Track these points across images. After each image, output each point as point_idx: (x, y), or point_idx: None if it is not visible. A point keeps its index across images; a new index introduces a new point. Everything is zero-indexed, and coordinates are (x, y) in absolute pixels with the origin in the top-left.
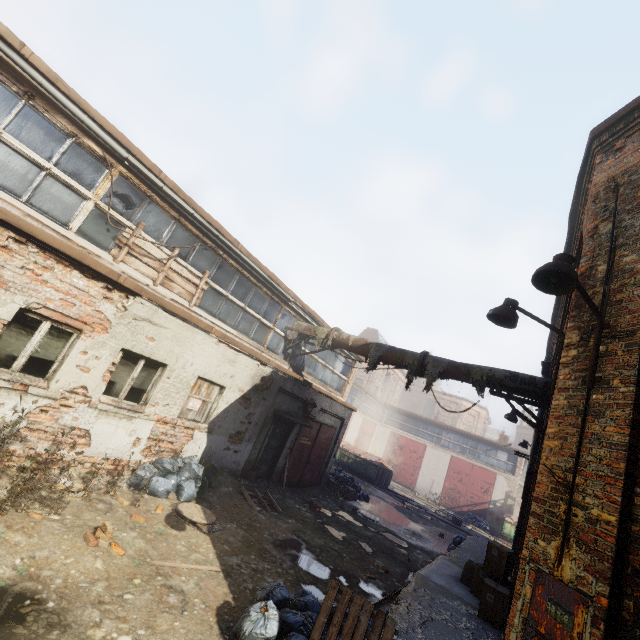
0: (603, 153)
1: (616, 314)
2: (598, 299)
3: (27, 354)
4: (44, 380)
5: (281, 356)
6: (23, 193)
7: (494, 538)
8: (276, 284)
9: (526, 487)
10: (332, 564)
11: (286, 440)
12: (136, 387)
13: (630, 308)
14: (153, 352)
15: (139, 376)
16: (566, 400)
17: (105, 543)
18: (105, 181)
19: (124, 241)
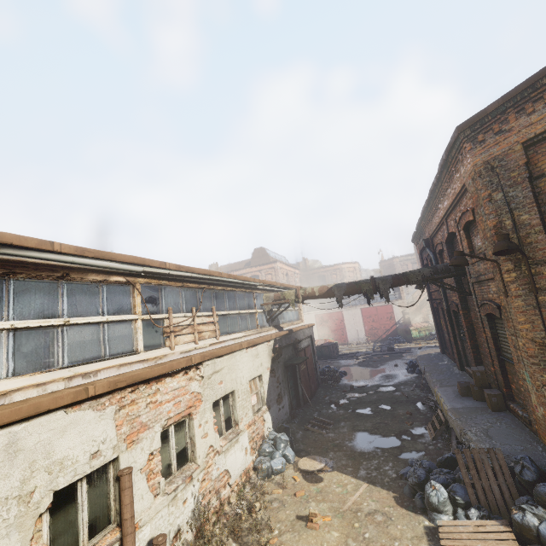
0: (470, 142)
1: (532, 251)
2: (515, 242)
3: (175, 456)
4: (190, 463)
5: (267, 325)
6: (103, 352)
7: (412, 344)
8: (247, 282)
9: (450, 320)
10: (391, 432)
11: (296, 376)
12: (226, 419)
13: (539, 247)
14: (225, 390)
15: (224, 411)
16: (523, 302)
17: (321, 521)
18: (137, 298)
19: (168, 330)
